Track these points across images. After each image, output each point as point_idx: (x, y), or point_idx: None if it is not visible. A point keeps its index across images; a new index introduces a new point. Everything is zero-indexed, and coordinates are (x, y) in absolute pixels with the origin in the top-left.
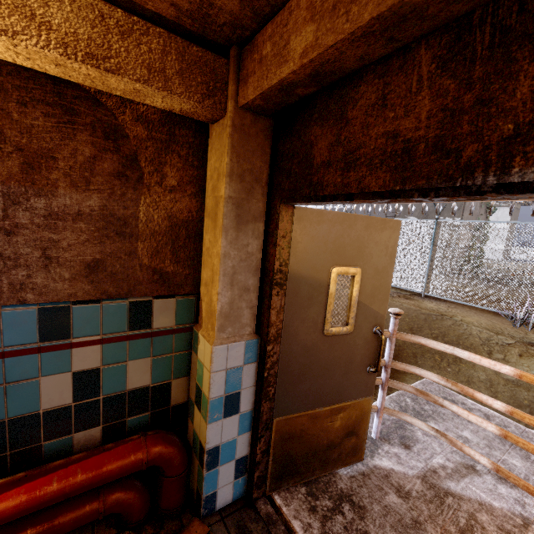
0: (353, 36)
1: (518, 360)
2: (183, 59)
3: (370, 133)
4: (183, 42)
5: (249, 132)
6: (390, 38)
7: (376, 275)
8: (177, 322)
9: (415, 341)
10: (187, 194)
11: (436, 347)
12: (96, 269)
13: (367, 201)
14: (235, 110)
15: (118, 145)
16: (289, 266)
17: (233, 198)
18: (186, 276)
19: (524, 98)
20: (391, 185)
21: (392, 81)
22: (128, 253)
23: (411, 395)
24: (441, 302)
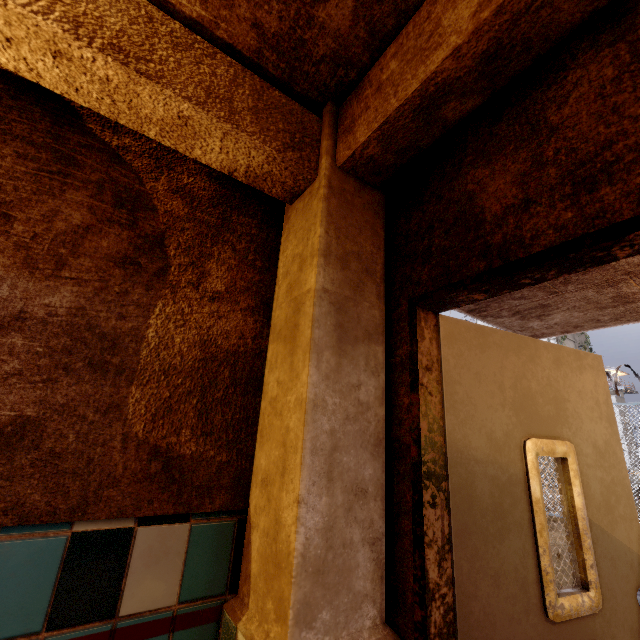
0: None
1: None
2: (259, 98)
3: (628, 113)
4: (261, 81)
5: (353, 201)
6: None
7: (600, 459)
8: (184, 593)
9: None
10: (239, 308)
11: None
12: (14, 441)
13: None
14: (332, 169)
15: (135, 218)
16: (445, 433)
17: (330, 292)
18: (220, 467)
19: None
20: None
21: None
22: (105, 407)
23: None
24: None
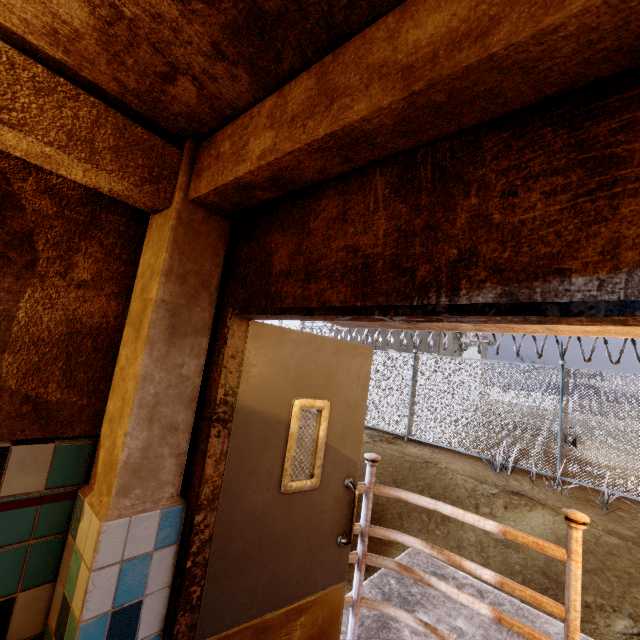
0: (310, 147)
1: (504, 514)
2: (121, 136)
3: (331, 245)
4: (124, 119)
5: (200, 229)
6: (346, 157)
7: (348, 410)
8: (50, 484)
9: (394, 496)
10: (104, 293)
11: (418, 502)
12: None
13: (329, 317)
14: (184, 202)
15: (3, 217)
16: (237, 396)
17: (168, 302)
18: (81, 408)
19: (463, 227)
20: (352, 301)
21: (352, 199)
22: None
23: (396, 574)
24: (425, 446)
